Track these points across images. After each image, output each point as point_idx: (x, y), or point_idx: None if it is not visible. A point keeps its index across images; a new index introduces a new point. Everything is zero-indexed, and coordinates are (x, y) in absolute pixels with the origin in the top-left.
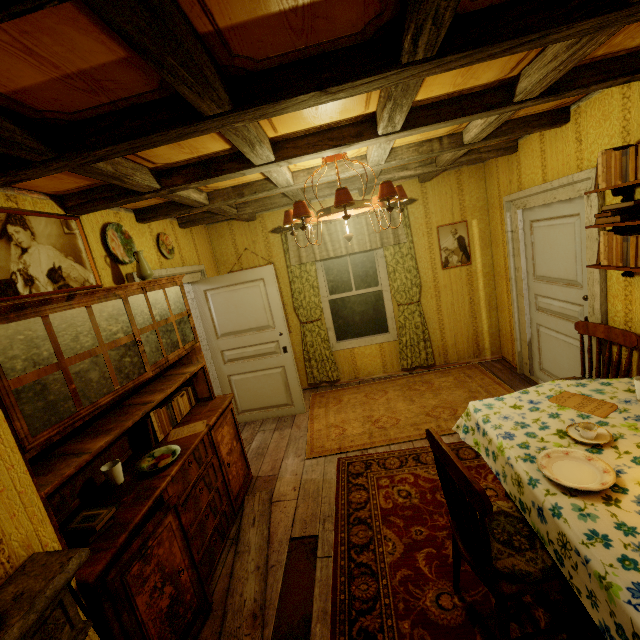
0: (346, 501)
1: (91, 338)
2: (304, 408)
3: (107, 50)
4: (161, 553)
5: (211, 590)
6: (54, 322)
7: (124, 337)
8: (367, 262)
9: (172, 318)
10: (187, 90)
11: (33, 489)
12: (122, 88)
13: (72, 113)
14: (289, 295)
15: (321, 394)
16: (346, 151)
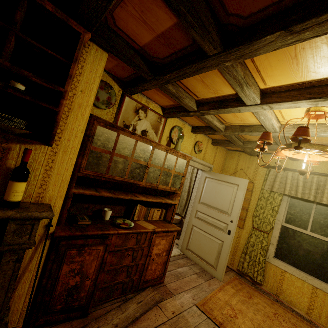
0: None
1: (129, 152)
2: (221, 277)
3: (169, 18)
4: (87, 258)
5: (96, 308)
6: (120, 138)
7: (143, 161)
8: None
9: (173, 171)
10: (195, 33)
11: (67, 183)
12: (178, 43)
13: (162, 59)
14: (254, 206)
15: (241, 281)
16: (323, 105)
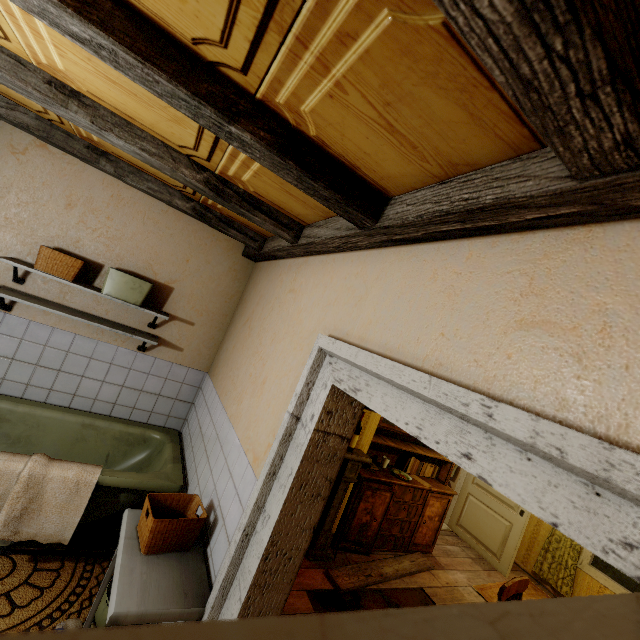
0: None
1: None
2: (506, 571)
3: None
4: (377, 501)
5: (374, 552)
6: None
7: None
8: None
9: None
10: None
11: (373, 434)
12: None
13: None
14: None
15: (536, 587)
16: None
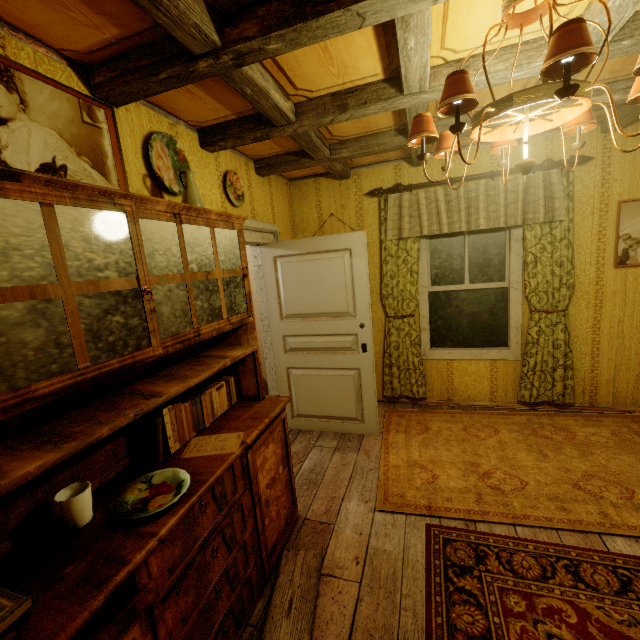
0: (445, 621)
1: (41, 264)
2: (377, 428)
3: None
4: None
5: None
6: None
7: (118, 279)
8: (492, 246)
9: (218, 273)
10: None
11: None
12: None
13: None
14: (377, 279)
15: (399, 412)
16: None
